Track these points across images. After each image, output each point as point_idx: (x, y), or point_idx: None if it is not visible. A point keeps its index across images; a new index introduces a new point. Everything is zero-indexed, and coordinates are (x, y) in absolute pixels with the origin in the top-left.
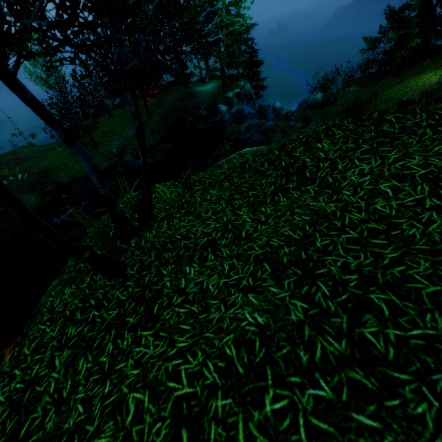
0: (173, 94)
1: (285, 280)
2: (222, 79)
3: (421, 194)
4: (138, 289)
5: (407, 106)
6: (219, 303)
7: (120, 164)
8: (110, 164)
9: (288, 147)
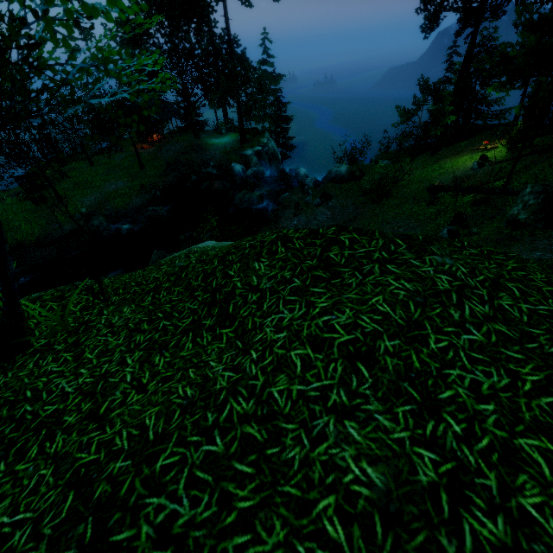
0: (175, 145)
1: None
2: (240, 133)
3: (331, 378)
4: None
5: (436, 192)
6: None
7: (87, 228)
8: (74, 227)
9: (228, 258)
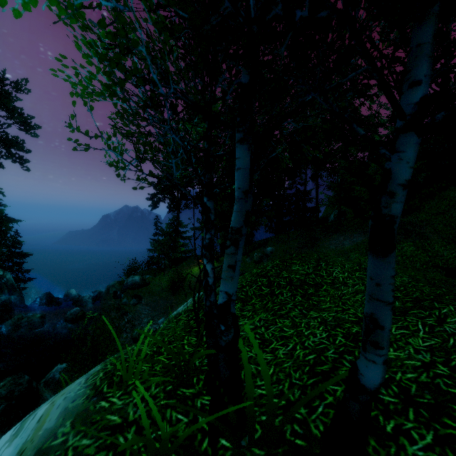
0: None
1: (436, 306)
2: None
3: None
4: (412, 412)
5: None
6: (454, 337)
7: None
8: None
9: (270, 274)
